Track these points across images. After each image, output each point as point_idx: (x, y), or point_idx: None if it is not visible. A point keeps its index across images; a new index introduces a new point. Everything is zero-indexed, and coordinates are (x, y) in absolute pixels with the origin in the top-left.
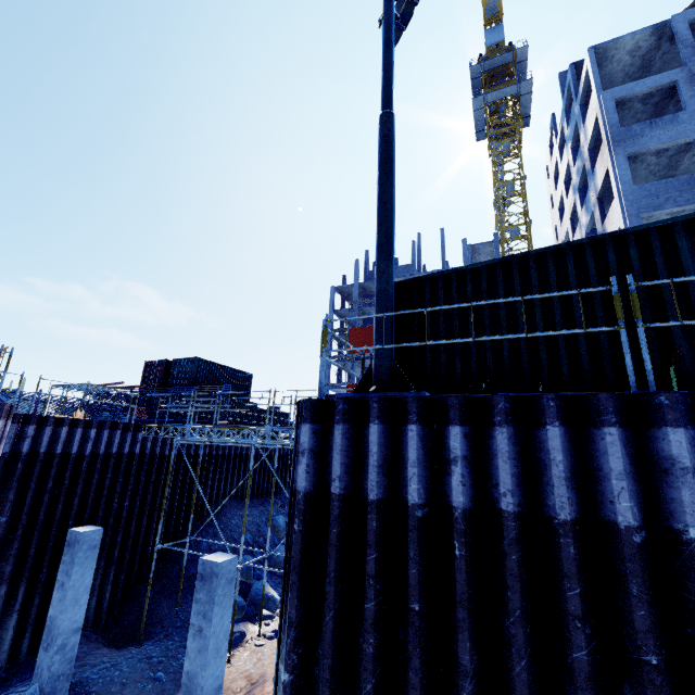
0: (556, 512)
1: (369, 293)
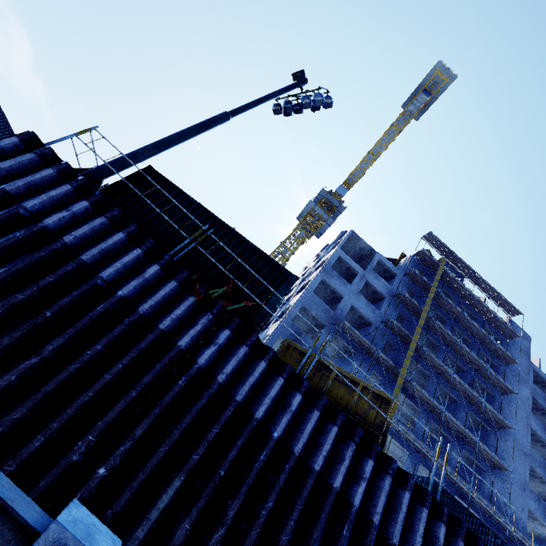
0: (83, 255)
1: None
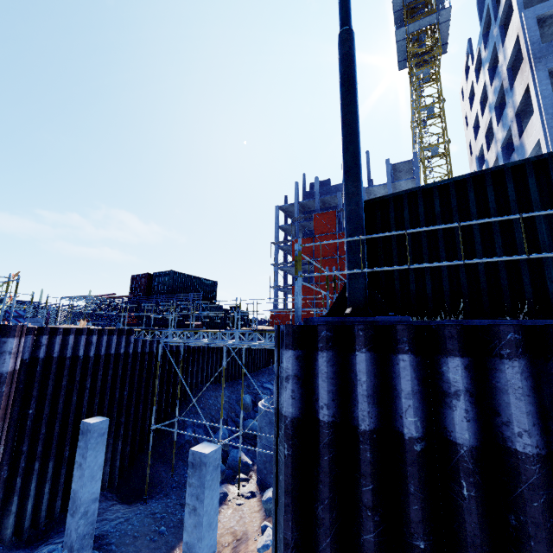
0: None
1: (307, 210)
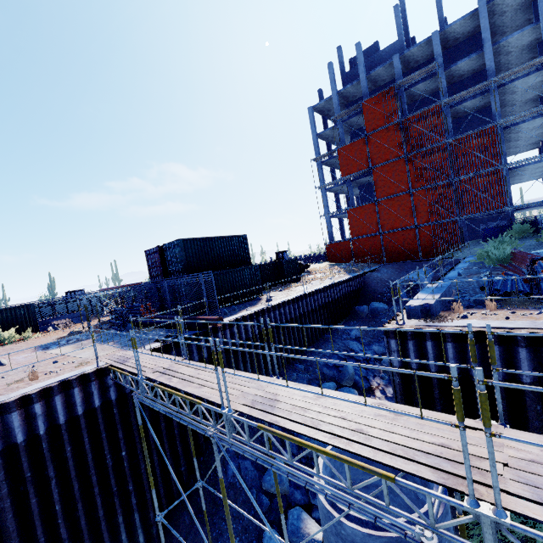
0: None
1: (351, 100)
